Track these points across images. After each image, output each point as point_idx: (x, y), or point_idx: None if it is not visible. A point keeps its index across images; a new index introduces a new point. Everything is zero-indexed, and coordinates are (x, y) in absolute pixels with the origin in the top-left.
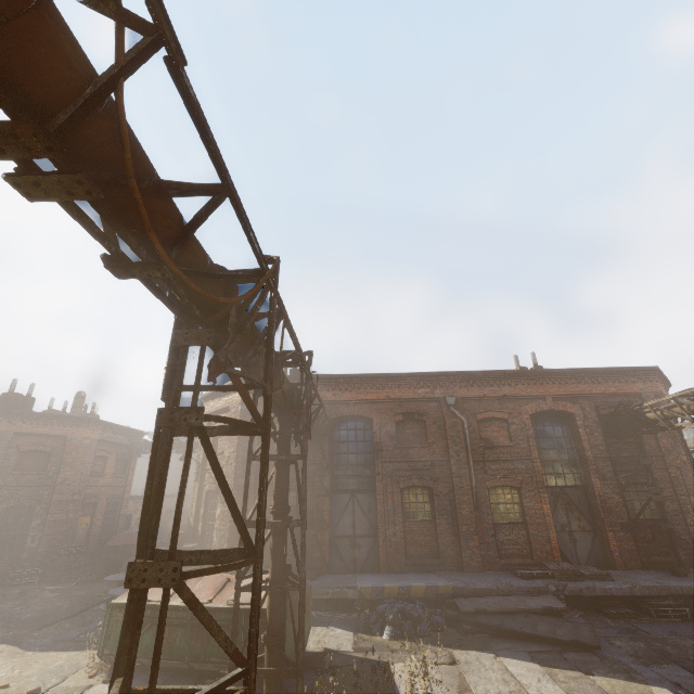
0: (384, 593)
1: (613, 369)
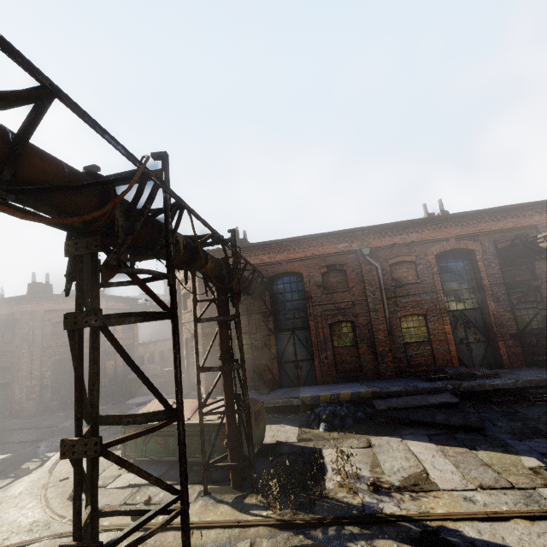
0: (320, 400)
1: (512, 206)
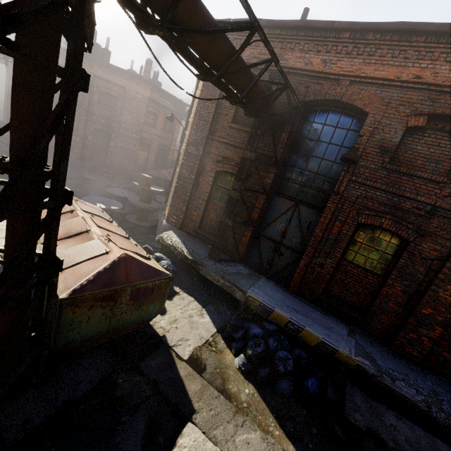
0: (270, 315)
1: None
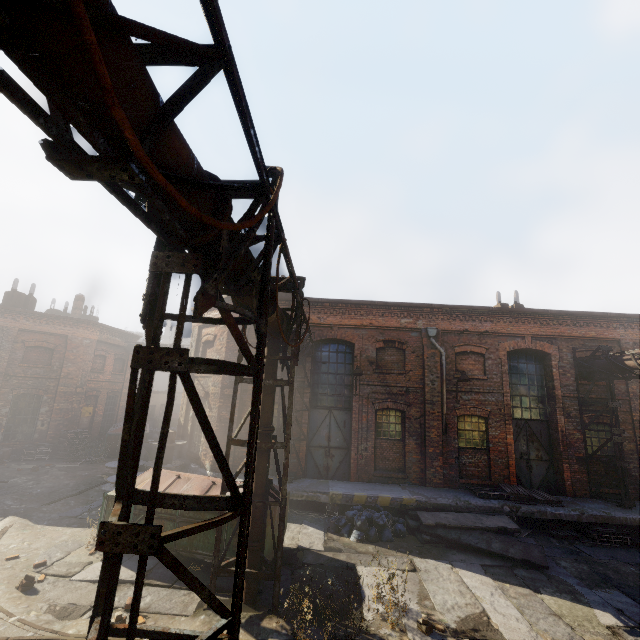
0: (353, 500)
1: (597, 314)
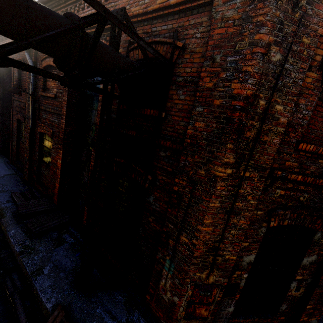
0: None
1: None
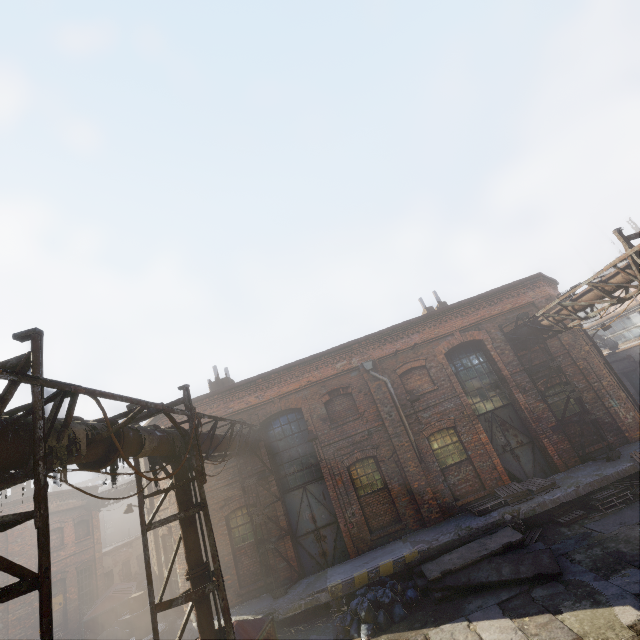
0: (355, 584)
1: (503, 287)
